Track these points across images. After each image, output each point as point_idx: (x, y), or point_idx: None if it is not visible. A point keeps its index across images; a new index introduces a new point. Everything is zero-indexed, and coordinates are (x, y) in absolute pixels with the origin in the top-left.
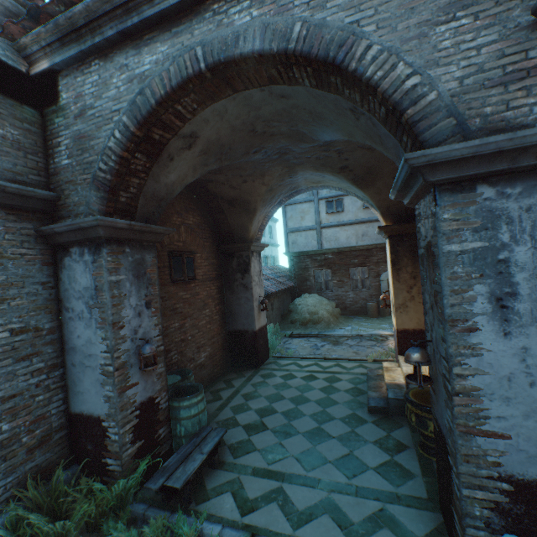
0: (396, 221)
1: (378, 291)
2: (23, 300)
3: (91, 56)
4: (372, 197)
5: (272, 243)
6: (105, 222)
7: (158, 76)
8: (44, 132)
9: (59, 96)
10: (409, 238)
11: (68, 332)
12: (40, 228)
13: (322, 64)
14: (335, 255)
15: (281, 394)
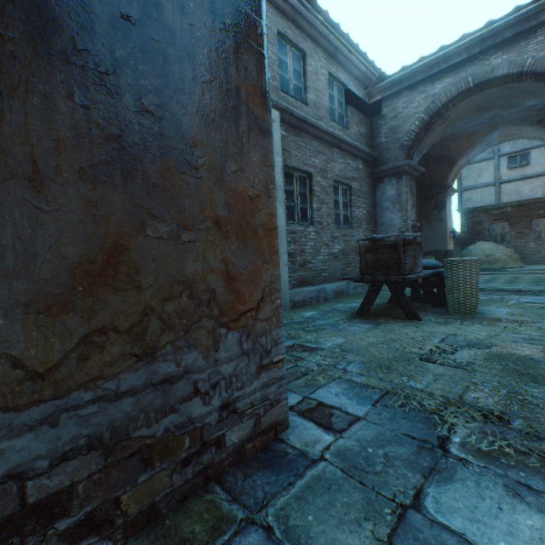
0: None
1: None
2: (368, 201)
3: (402, 90)
4: None
5: None
6: (409, 163)
7: (443, 94)
8: (370, 129)
9: (381, 111)
10: None
11: (378, 217)
12: (373, 171)
13: (541, 74)
14: (514, 208)
15: None
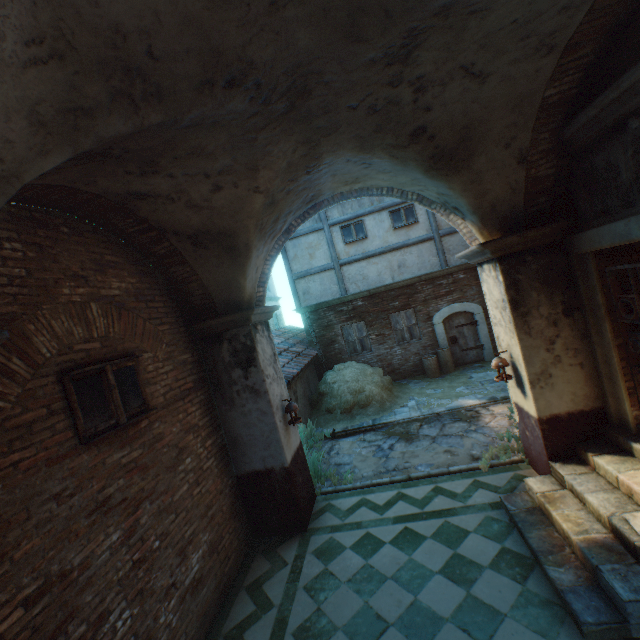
0: (508, 230)
1: (433, 339)
2: None
3: None
4: (464, 191)
5: (270, 297)
6: None
7: None
8: None
9: None
10: (534, 256)
11: None
12: None
13: None
14: (366, 300)
15: (375, 612)
